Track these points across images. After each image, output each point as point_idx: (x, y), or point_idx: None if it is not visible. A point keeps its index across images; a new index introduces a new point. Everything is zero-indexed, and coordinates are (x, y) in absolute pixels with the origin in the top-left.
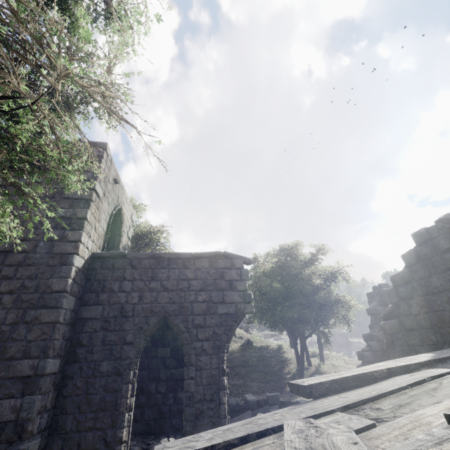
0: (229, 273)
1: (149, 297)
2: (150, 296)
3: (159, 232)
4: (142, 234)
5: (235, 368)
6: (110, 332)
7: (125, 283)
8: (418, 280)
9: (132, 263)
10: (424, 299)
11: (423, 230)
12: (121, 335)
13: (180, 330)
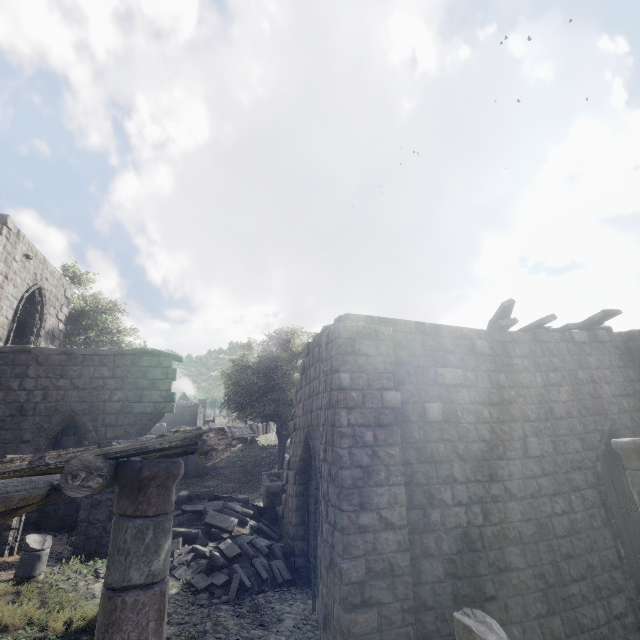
0: (153, 372)
1: (55, 395)
2: (57, 395)
3: (111, 310)
4: (86, 313)
5: (220, 470)
6: (5, 431)
7: (27, 380)
8: (303, 387)
9: (38, 359)
10: (303, 404)
11: (307, 345)
12: (19, 433)
13: (87, 429)
